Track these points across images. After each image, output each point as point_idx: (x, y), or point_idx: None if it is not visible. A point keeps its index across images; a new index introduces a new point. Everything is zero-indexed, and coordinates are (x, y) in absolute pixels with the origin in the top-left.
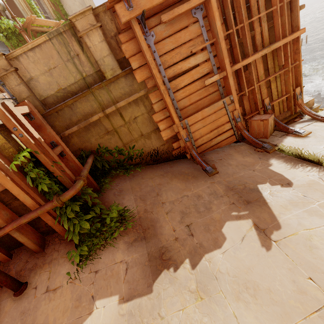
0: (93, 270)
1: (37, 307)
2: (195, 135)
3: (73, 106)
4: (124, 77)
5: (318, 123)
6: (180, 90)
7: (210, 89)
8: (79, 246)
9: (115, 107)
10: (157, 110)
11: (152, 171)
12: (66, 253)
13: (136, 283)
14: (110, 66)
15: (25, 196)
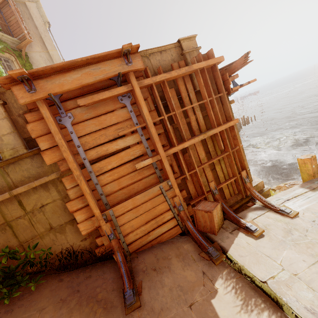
0: None
1: None
2: (124, 229)
3: None
4: (31, 157)
5: (271, 214)
6: (106, 173)
7: (145, 172)
8: None
9: (9, 193)
10: (73, 197)
11: (52, 290)
12: None
13: None
14: (11, 145)
15: None
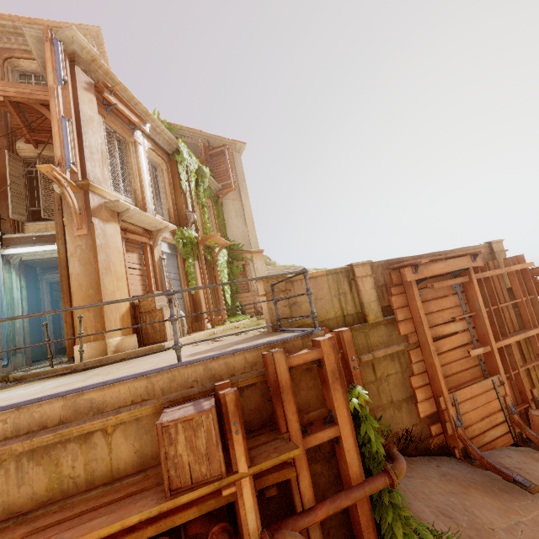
0: None
1: None
2: (464, 420)
3: None
4: (385, 325)
5: None
6: (441, 354)
7: (471, 362)
8: None
9: (372, 355)
10: (416, 372)
11: (418, 468)
12: None
13: None
14: (374, 311)
15: (353, 456)
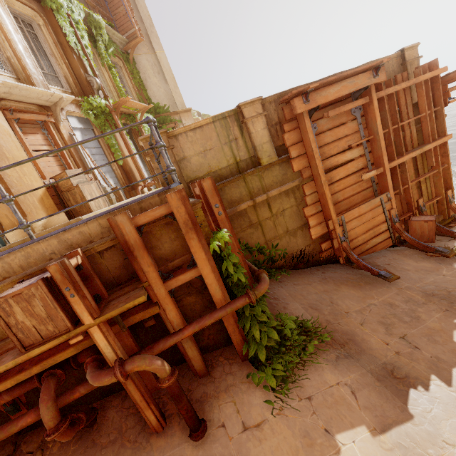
0: (302, 397)
1: (243, 451)
2: (350, 235)
3: (221, 191)
4: (279, 165)
5: None
6: (335, 183)
7: (364, 185)
8: (263, 366)
9: (266, 195)
10: (309, 203)
11: (304, 277)
12: (245, 376)
13: (380, 409)
14: (268, 152)
15: (216, 287)
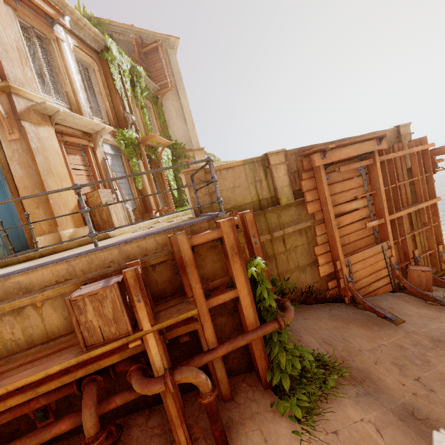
0: (329, 430)
1: None
2: (355, 276)
3: None
4: (295, 206)
5: None
6: (342, 227)
7: (367, 232)
8: (287, 396)
9: (283, 232)
10: (319, 243)
11: (313, 312)
12: (269, 405)
13: None
14: (286, 194)
15: (250, 310)
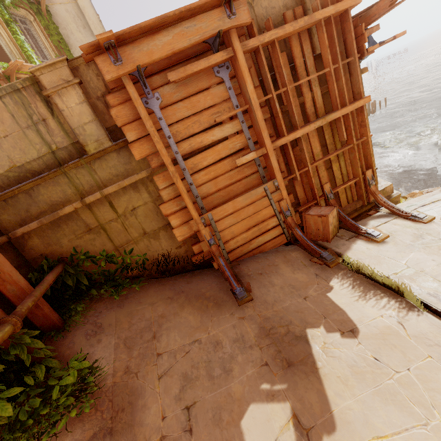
0: None
1: None
2: (224, 235)
3: (33, 191)
4: (117, 151)
5: (399, 221)
6: (201, 171)
7: (246, 171)
8: None
9: (100, 193)
10: (166, 199)
11: (157, 291)
12: None
13: None
14: (94, 136)
15: None
